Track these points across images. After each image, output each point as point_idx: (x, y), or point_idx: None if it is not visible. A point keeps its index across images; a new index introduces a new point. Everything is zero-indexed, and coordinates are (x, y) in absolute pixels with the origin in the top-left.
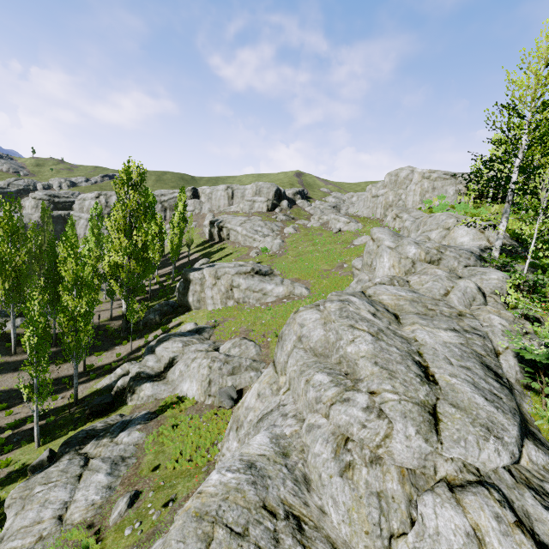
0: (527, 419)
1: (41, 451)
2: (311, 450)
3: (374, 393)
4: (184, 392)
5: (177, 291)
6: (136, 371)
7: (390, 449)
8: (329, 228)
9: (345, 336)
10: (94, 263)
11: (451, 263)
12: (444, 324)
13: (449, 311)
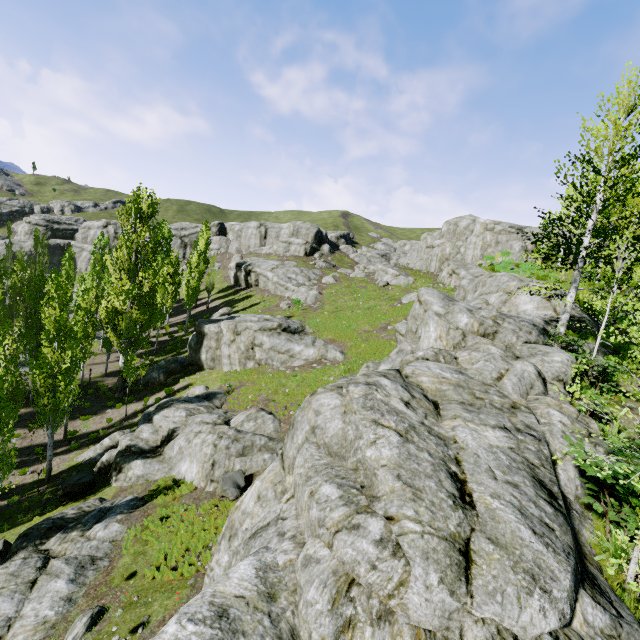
0: (586, 554)
1: None
2: (304, 595)
3: (392, 519)
4: (181, 474)
5: (189, 345)
6: (127, 444)
7: (405, 601)
8: (375, 280)
9: (365, 435)
10: (89, 307)
11: (509, 338)
12: (493, 419)
13: (501, 402)
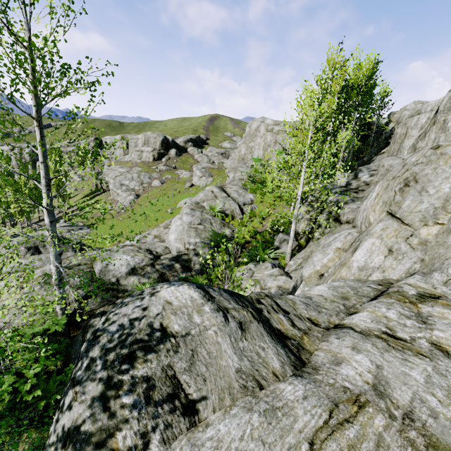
0: None
1: None
2: None
3: None
4: None
5: None
6: None
7: None
8: (191, 181)
9: None
10: None
11: None
12: None
13: None
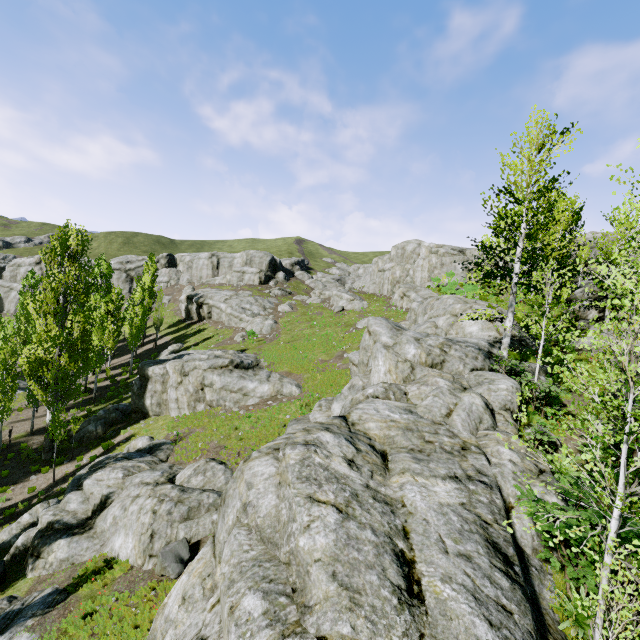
0: (550, 625)
1: None
2: None
3: None
4: (115, 551)
5: (131, 391)
6: (48, 521)
7: None
8: (331, 306)
9: (299, 516)
10: (8, 358)
11: (456, 367)
12: (443, 468)
13: (451, 443)
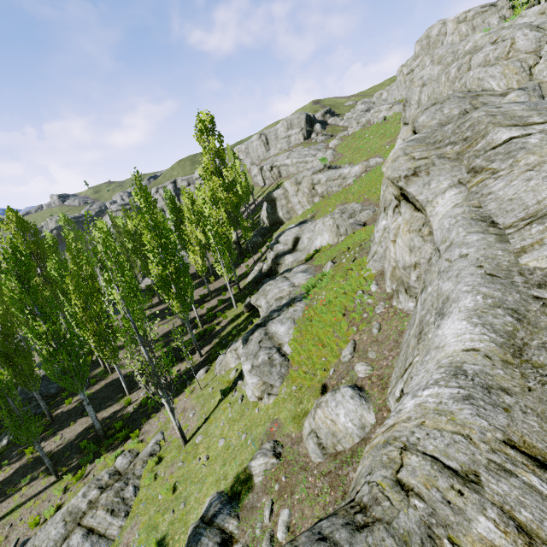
0: None
1: (241, 307)
2: (467, 79)
3: (495, 40)
4: (318, 246)
5: (267, 213)
6: (274, 254)
7: (516, 48)
8: (373, 124)
9: (460, 46)
10: (201, 210)
11: None
12: None
13: None
